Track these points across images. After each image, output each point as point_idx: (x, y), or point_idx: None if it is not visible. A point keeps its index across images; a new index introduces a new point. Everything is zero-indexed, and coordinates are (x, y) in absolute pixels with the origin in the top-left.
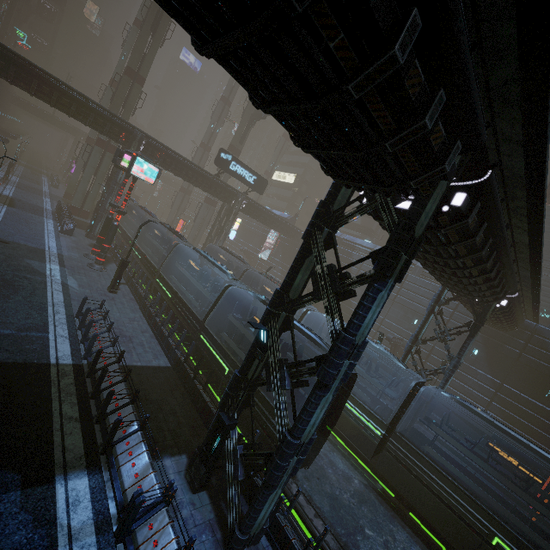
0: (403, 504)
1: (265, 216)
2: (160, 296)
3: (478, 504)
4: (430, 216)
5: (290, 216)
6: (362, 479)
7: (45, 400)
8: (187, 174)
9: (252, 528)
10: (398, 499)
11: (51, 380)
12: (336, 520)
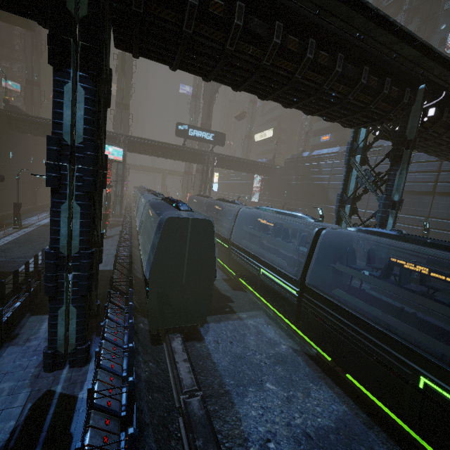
0: (340, 367)
1: (238, 164)
2: (131, 232)
3: (392, 338)
4: None
5: (267, 159)
6: (293, 346)
7: None
8: (163, 152)
9: (56, 345)
10: (334, 362)
11: (8, 278)
12: (230, 373)
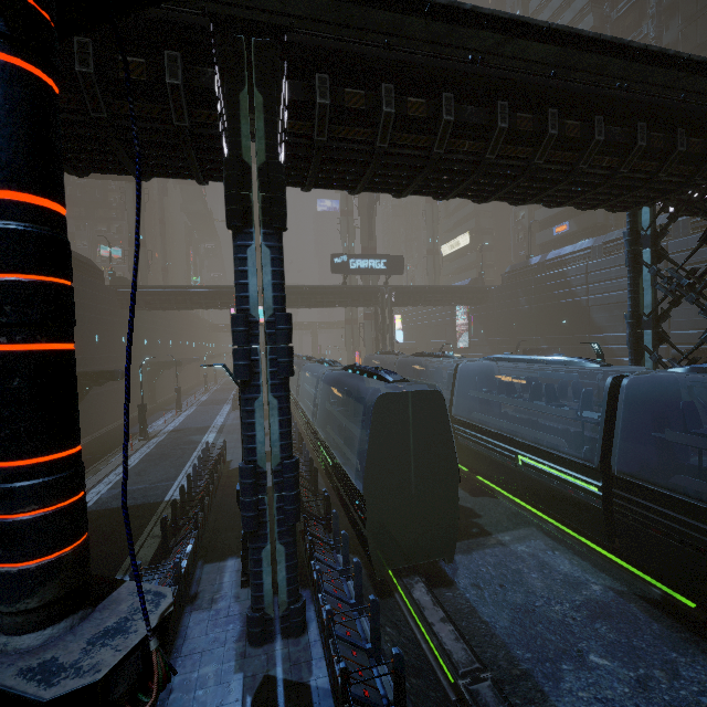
0: None
1: (428, 295)
2: (295, 423)
3: None
4: (264, 137)
5: (470, 279)
6: (613, 585)
7: (143, 526)
8: (316, 299)
9: (263, 604)
10: (704, 610)
11: (157, 512)
12: (518, 639)
